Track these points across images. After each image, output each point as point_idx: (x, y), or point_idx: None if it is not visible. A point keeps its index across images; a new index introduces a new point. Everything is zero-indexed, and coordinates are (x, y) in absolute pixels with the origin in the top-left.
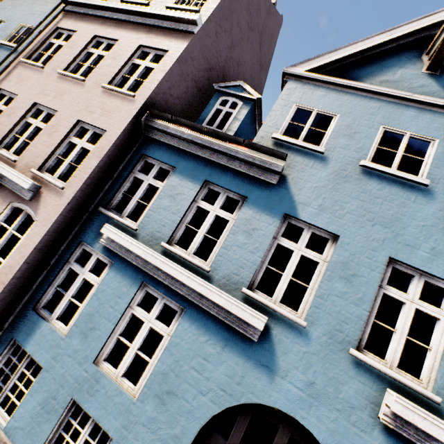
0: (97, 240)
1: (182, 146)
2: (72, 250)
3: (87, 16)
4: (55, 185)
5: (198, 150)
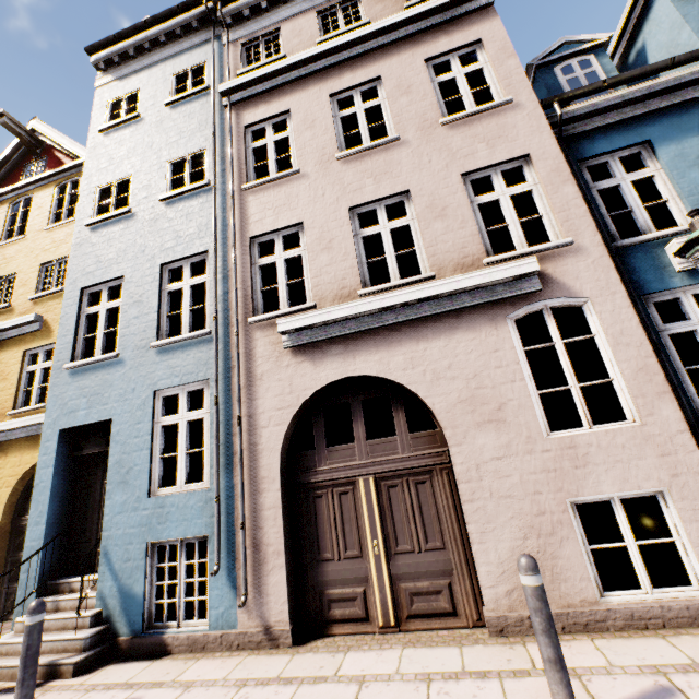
0: (665, 277)
1: (630, 114)
2: (645, 313)
3: (281, 88)
4: (558, 245)
5: (660, 102)
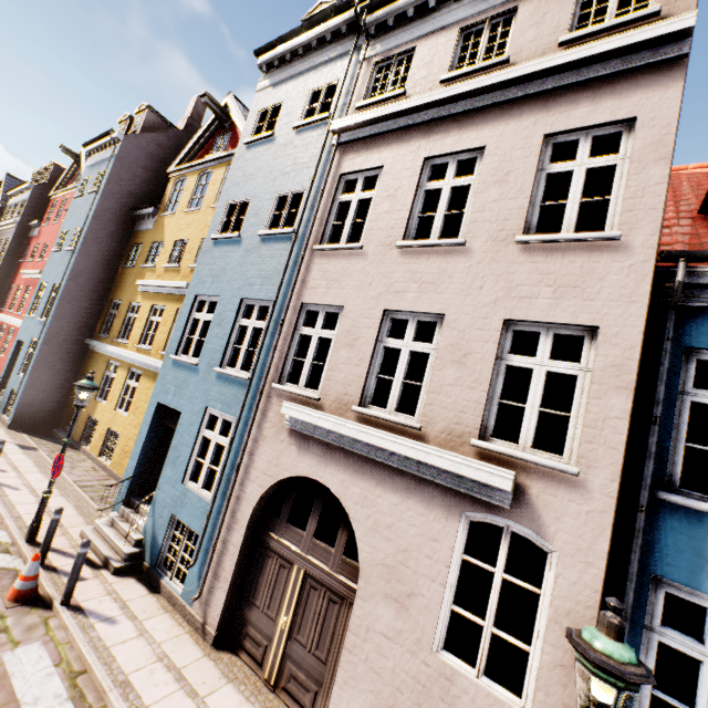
0: (703, 573)
1: None
2: (643, 599)
3: (386, 134)
4: (556, 469)
5: None
